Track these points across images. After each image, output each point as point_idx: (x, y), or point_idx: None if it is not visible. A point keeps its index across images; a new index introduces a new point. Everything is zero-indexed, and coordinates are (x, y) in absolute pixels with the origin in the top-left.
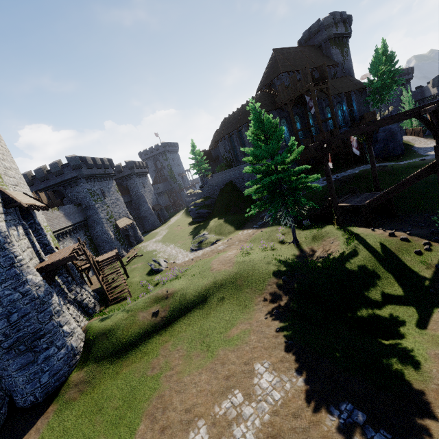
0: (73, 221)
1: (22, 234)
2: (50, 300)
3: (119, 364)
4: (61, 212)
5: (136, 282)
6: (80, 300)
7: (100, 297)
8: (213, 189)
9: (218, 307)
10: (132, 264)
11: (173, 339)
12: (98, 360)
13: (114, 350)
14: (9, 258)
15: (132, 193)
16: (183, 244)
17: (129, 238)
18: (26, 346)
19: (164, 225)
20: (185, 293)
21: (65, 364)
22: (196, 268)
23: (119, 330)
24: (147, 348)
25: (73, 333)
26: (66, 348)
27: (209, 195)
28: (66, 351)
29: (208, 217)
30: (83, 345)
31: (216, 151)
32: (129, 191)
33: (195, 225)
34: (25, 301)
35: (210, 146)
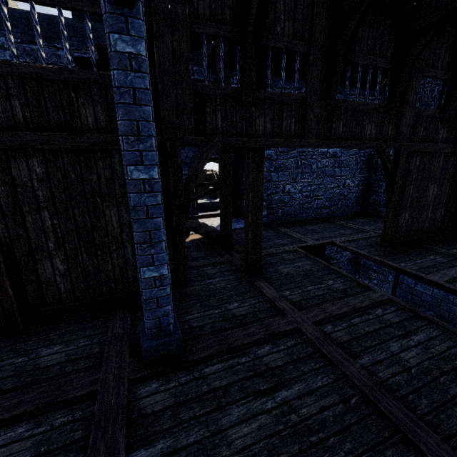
0: None
1: None
2: None
3: None
4: None
5: None
6: None
7: None
8: None
9: None
10: None
11: None
12: None
13: None
14: None
15: None
16: None
17: None
18: None
19: None
20: None
21: None
22: None
23: None
24: None
25: None
26: None
27: None
28: None
29: None
30: None
31: None
32: None
33: None
34: None
35: None
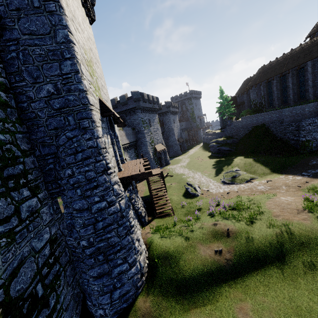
0: (129, 140)
1: (110, 143)
2: (128, 213)
3: (184, 306)
4: (124, 132)
5: (175, 200)
6: (137, 209)
7: (146, 206)
8: (237, 130)
9: (309, 276)
10: (165, 182)
11: (250, 301)
12: (162, 290)
13: (177, 284)
14: (102, 165)
15: (165, 126)
16: (210, 174)
17: (161, 160)
18: (104, 256)
19: (184, 154)
20: (251, 238)
21: (133, 285)
22: (245, 206)
23: (181, 259)
24: (215, 297)
25: (141, 250)
26: (135, 267)
27: (231, 135)
28: (135, 270)
29: (228, 154)
30: (147, 264)
31: (242, 97)
32: (164, 125)
33: (215, 159)
34: (109, 211)
35: (236, 93)
